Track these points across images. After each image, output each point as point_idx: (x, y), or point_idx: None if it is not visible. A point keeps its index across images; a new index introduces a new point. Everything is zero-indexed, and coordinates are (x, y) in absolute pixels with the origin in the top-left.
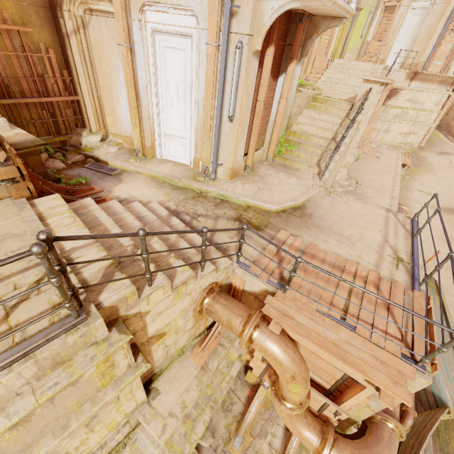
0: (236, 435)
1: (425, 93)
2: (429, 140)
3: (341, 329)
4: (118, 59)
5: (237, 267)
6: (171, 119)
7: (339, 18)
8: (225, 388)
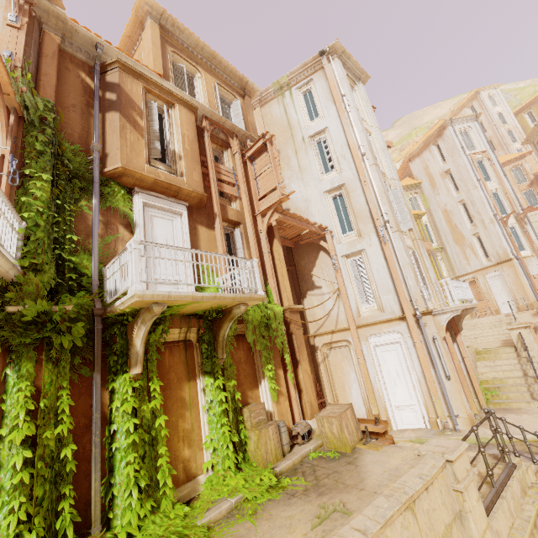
0: None
1: None
2: None
3: None
4: (349, 367)
5: None
6: (397, 393)
7: (471, 308)
8: None
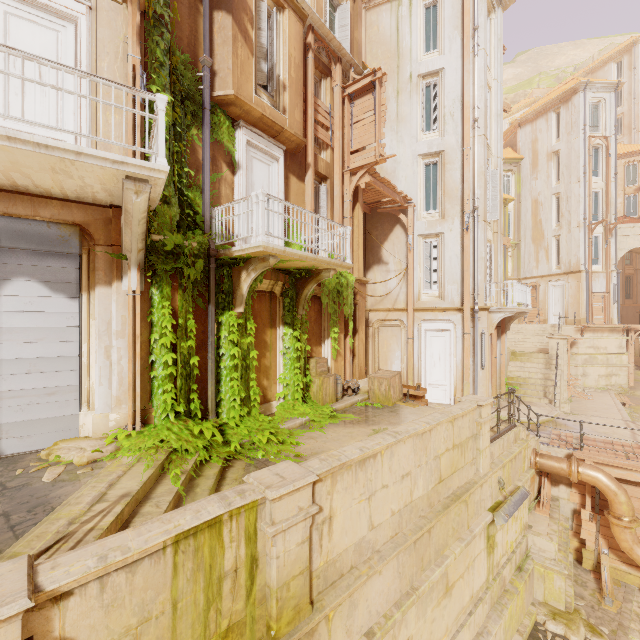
0: (603, 598)
1: (602, 340)
2: (636, 380)
3: (629, 461)
4: (396, 345)
5: (540, 444)
6: (433, 374)
7: (524, 312)
8: (570, 567)
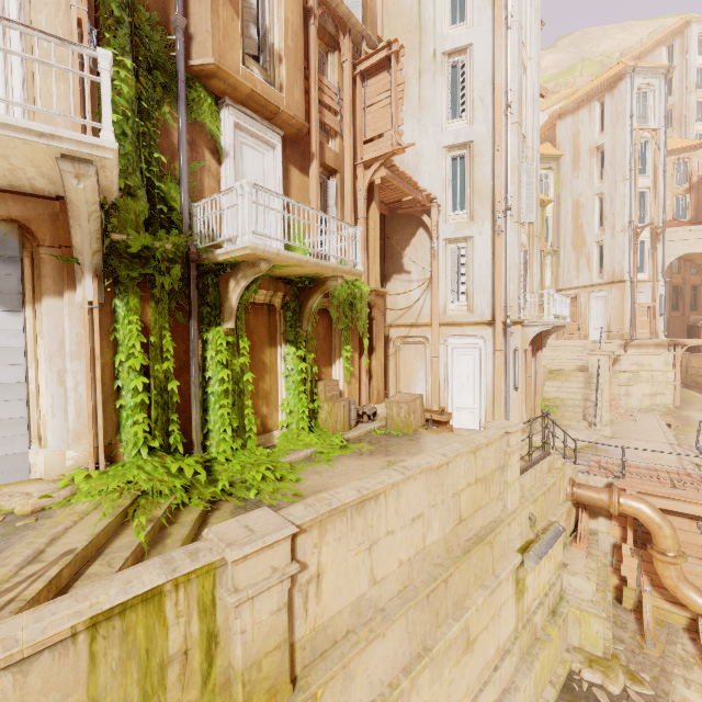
0: (645, 640)
1: (647, 356)
2: (683, 399)
3: (675, 490)
4: (420, 364)
5: (578, 473)
6: (461, 396)
7: (562, 326)
8: (609, 608)
